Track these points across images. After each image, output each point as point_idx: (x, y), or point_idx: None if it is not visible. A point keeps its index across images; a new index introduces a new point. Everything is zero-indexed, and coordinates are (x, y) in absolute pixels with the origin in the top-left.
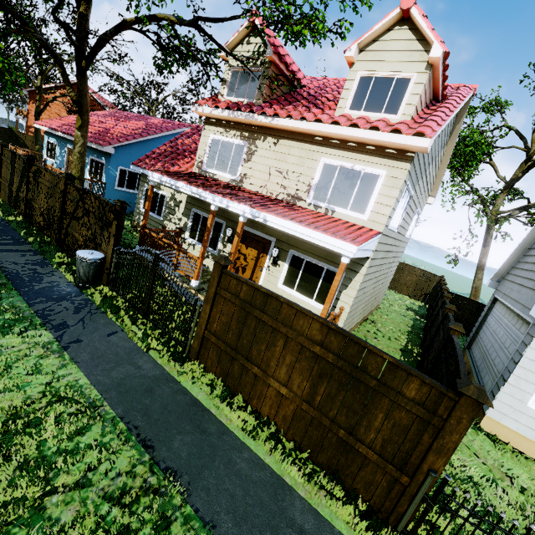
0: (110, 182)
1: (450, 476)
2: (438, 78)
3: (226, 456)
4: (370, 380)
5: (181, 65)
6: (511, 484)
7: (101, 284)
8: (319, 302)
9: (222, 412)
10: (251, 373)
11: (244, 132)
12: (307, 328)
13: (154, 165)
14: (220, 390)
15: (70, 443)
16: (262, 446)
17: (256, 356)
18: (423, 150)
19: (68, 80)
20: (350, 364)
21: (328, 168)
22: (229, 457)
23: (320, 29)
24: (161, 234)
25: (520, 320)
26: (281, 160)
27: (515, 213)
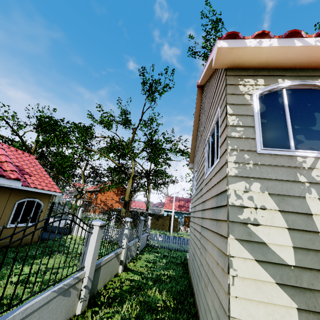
0: None
1: None
2: None
3: None
4: None
5: None
6: None
7: None
8: None
9: None
10: None
11: None
12: None
13: None
14: None
15: None
16: None
17: None
18: None
19: None
20: None
21: None
22: None
23: None
24: None
25: None
26: None
27: None
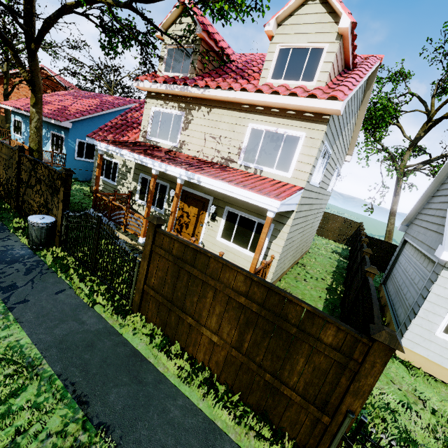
0: (70, 153)
1: (369, 405)
2: (348, 48)
3: (161, 404)
4: (291, 328)
5: (125, 46)
6: (423, 406)
7: (54, 245)
8: (253, 251)
9: (160, 361)
10: (186, 322)
11: (181, 103)
12: (232, 281)
13: (106, 137)
14: (159, 340)
15: (2, 406)
16: (196, 392)
17: (189, 307)
18: (337, 113)
19: (19, 62)
20: (272, 312)
21: (255, 132)
22: (163, 406)
23: (241, 5)
24: (111, 197)
25: (426, 259)
26: (214, 127)
27: (419, 167)
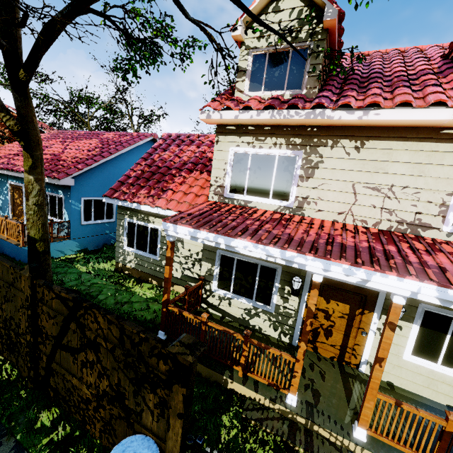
0: (75, 218)
1: None
2: None
3: None
4: None
5: (153, 64)
6: None
7: None
8: None
9: None
10: None
11: (292, 138)
12: None
13: (136, 194)
14: None
15: None
16: None
17: None
18: None
19: None
20: None
21: None
22: None
23: None
24: (205, 316)
25: None
26: (374, 171)
27: None
